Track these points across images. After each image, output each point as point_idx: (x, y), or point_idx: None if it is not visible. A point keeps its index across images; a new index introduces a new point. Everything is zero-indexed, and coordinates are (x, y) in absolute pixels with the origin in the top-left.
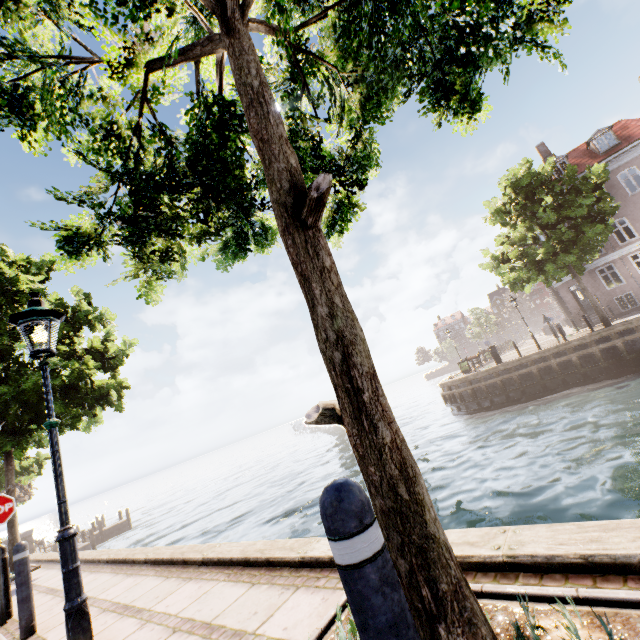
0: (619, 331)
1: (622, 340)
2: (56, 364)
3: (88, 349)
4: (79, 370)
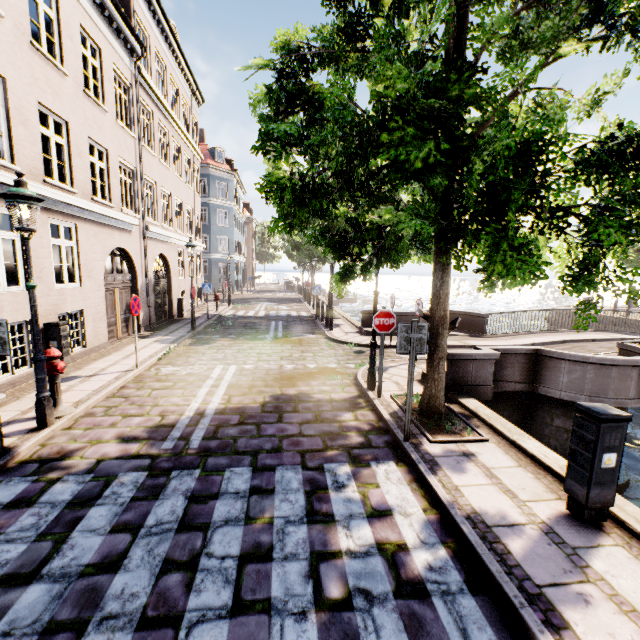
0: None
1: None
2: None
3: None
4: None
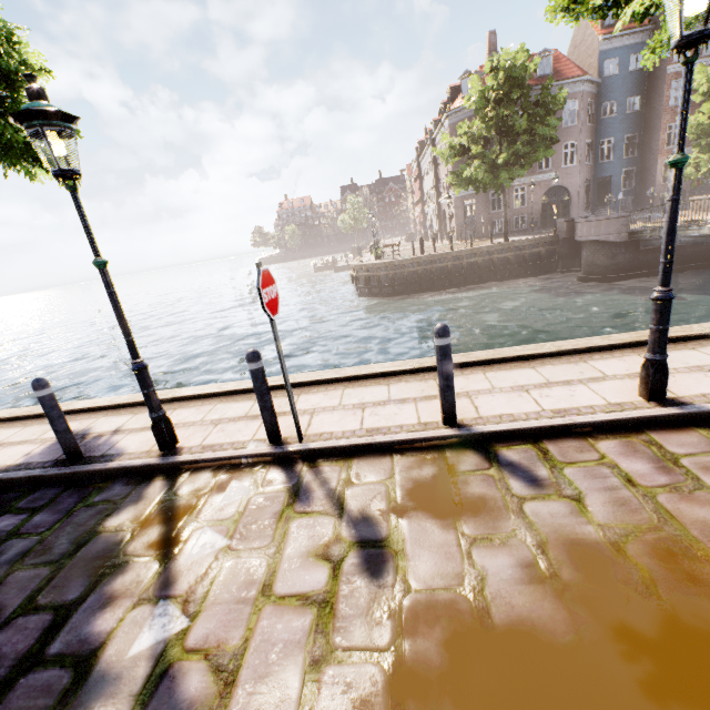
0: (515, 247)
1: (514, 254)
2: None
3: None
4: None
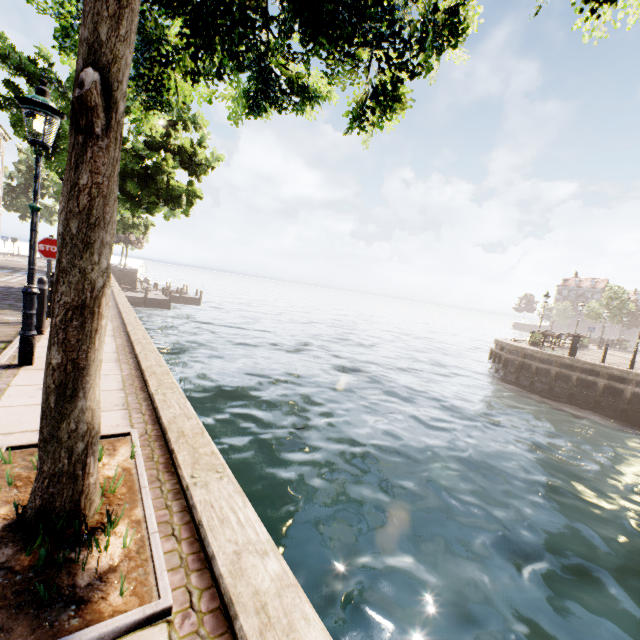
0: None
1: None
2: (141, 151)
3: (180, 147)
4: (160, 164)
